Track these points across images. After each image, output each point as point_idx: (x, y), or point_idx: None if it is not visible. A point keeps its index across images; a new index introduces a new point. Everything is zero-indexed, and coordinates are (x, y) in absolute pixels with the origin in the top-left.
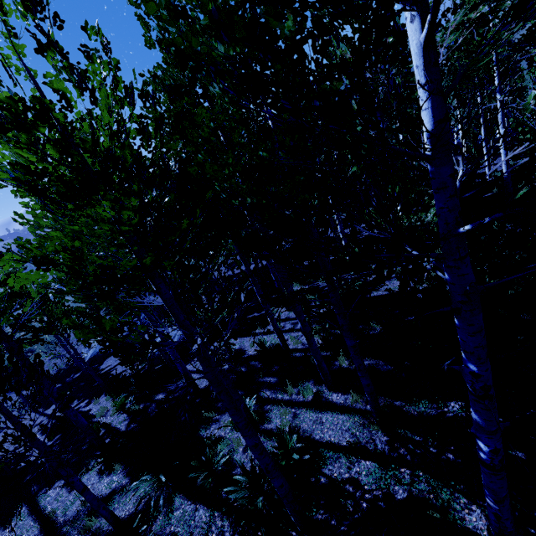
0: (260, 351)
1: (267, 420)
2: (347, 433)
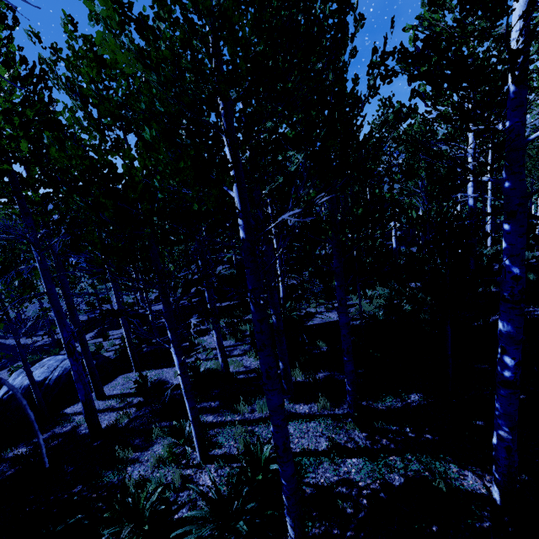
0: (194, 375)
1: (216, 445)
2: (321, 438)
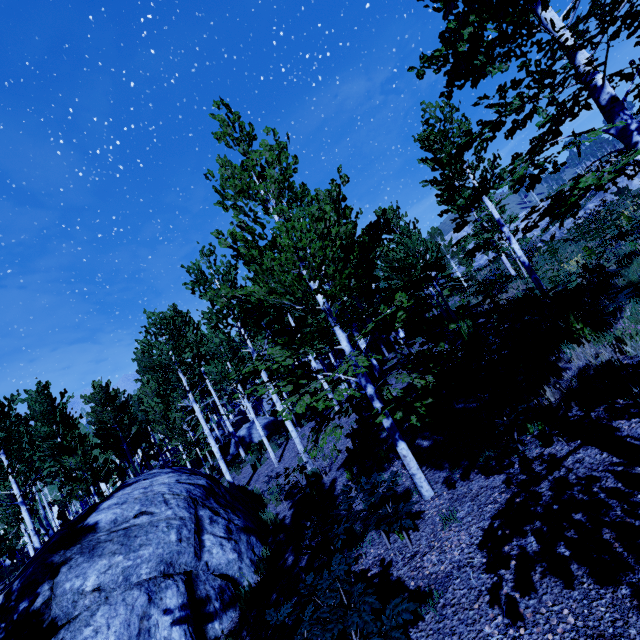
0: None
1: None
2: None
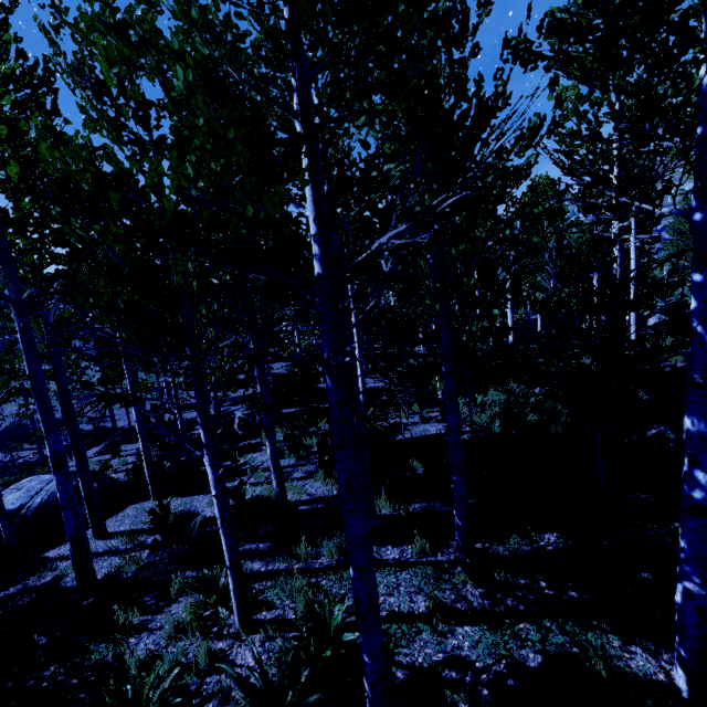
0: (236, 505)
1: (264, 605)
2: (418, 595)
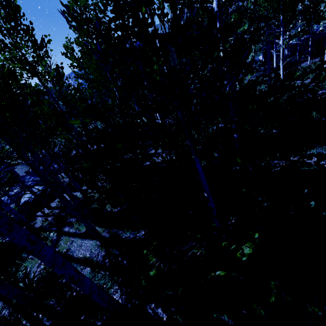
0: None
1: (58, 246)
2: (89, 251)
